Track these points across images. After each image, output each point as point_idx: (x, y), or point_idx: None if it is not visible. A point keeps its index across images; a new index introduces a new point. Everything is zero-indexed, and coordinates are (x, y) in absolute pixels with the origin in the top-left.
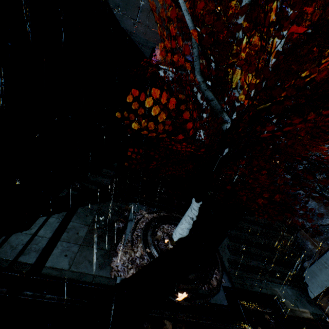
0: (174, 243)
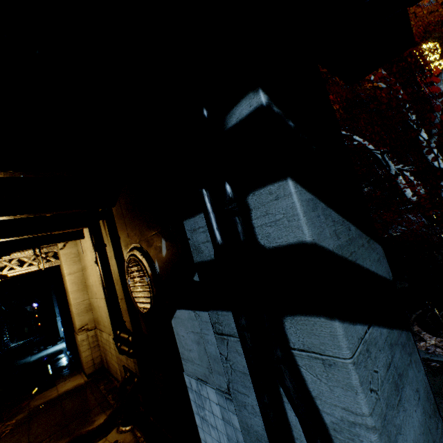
0: None
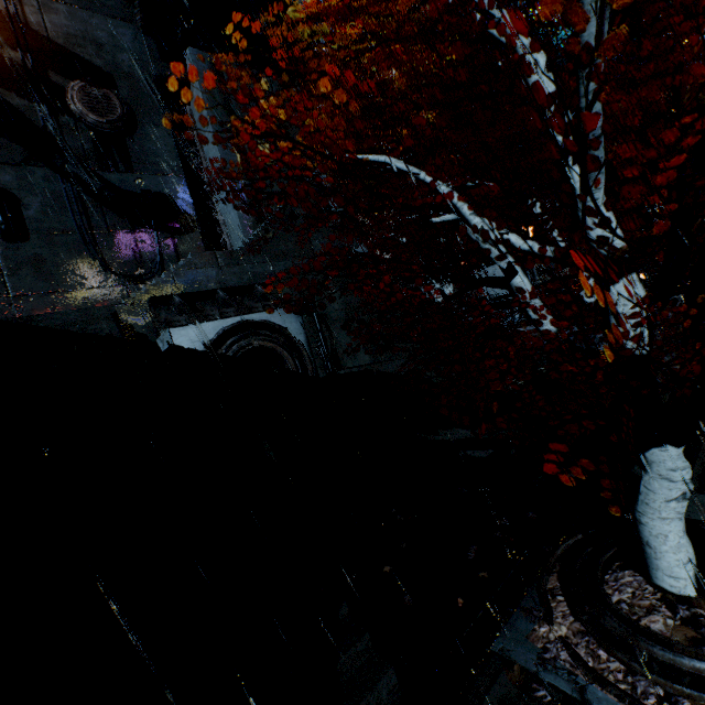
0: (704, 601)
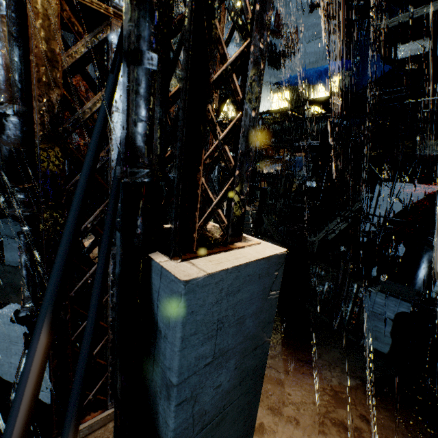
0: None
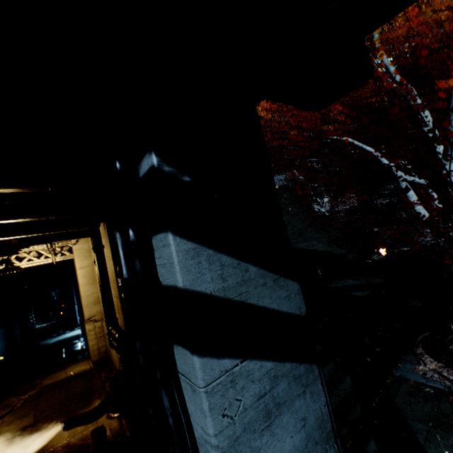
0: None
